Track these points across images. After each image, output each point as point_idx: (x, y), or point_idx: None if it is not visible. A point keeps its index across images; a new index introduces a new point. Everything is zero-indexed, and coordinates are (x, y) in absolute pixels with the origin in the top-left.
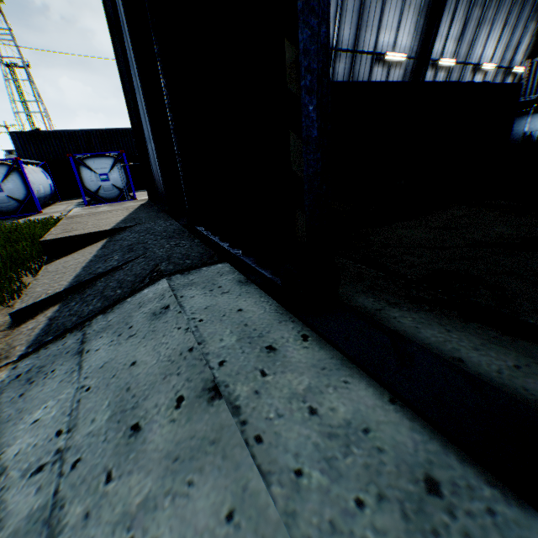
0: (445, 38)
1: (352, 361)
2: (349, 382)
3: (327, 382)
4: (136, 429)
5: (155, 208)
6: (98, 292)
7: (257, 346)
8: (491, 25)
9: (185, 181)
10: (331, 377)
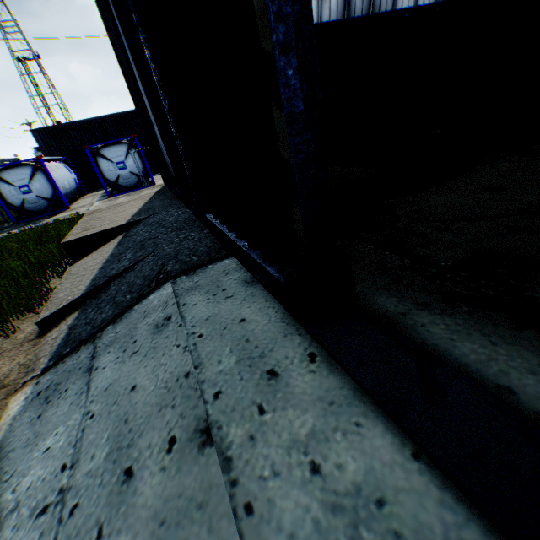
0: None
1: (367, 392)
2: (361, 425)
3: (335, 423)
4: (129, 475)
5: (170, 194)
6: (111, 297)
7: (257, 371)
8: None
9: (188, 167)
10: (340, 417)
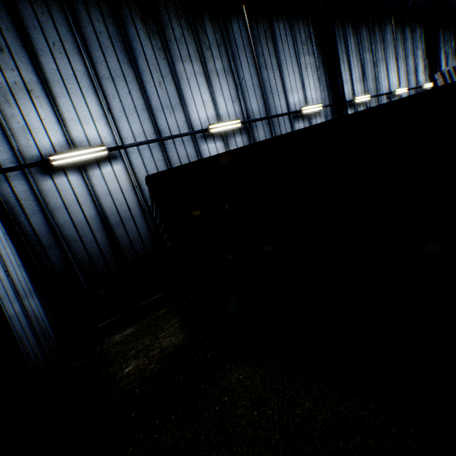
0: (350, 82)
1: None
2: None
3: None
4: None
5: None
6: None
7: None
8: (385, 61)
9: None
10: None
